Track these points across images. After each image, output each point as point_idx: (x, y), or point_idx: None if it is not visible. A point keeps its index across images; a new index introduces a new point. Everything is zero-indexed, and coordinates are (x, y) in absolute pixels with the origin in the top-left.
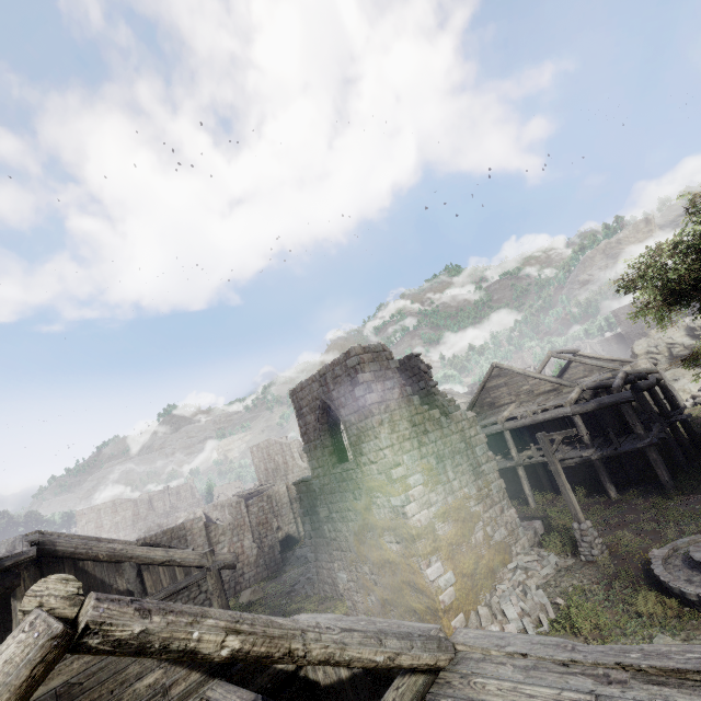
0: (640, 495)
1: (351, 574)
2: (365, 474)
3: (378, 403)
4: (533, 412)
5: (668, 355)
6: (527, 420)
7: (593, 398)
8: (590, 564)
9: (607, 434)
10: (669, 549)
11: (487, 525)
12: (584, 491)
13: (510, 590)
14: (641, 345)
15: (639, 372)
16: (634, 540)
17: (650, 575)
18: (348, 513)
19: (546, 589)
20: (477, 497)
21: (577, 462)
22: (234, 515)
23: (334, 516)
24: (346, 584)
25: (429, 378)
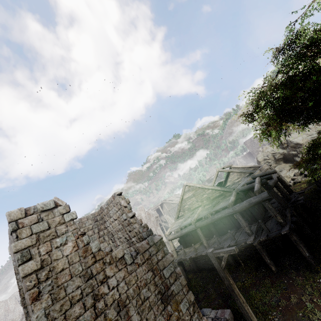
0: (291, 267)
1: None
2: None
3: (36, 271)
4: (211, 213)
5: (274, 159)
6: (208, 219)
7: (244, 197)
8: None
9: (258, 220)
10: None
11: None
12: (254, 264)
13: None
14: (260, 156)
15: (266, 174)
16: None
17: None
18: None
19: None
20: None
21: (245, 247)
22: None
23: None
24: None
25: (129, 210)
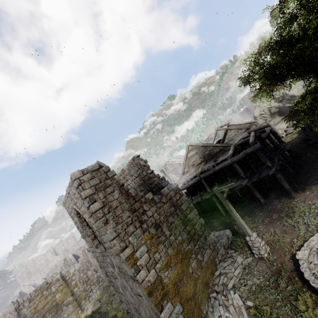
0: (276, 198)
1: (127, 305)
2: (110, 254)
3: (101, 208)
4: (213, 166)
5: (269, 113)
6: (211, 171)
7: (241, 150)
8: (261, 261)
9: (252, 167)
10: (307, 249)
11: (198, 254)
12: (247, 200)
13: (219, 298)
14: (257, 112)
15: (260, 128)
16: (281, 235)
17: (299, 269)
18: (113, 274)
19: (239, 289)
20: (187, 239)
21: (241, 188)
22: (83, 257)
23: (108, 274)
24: (127, 310)
25: (148, 168)
